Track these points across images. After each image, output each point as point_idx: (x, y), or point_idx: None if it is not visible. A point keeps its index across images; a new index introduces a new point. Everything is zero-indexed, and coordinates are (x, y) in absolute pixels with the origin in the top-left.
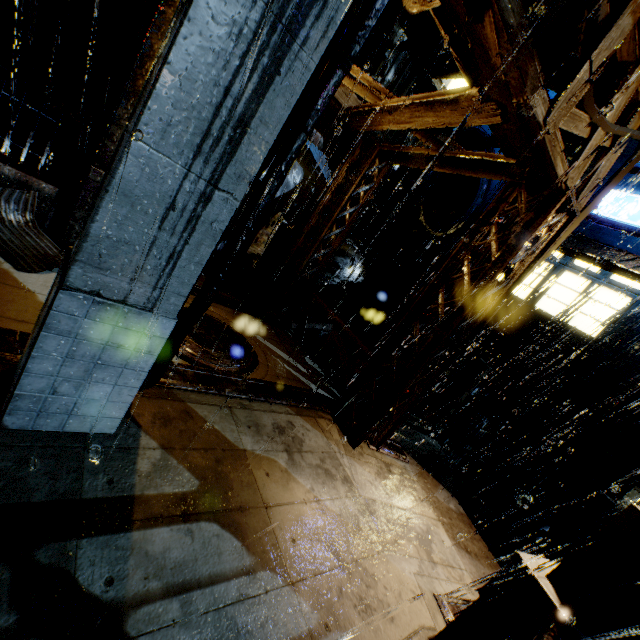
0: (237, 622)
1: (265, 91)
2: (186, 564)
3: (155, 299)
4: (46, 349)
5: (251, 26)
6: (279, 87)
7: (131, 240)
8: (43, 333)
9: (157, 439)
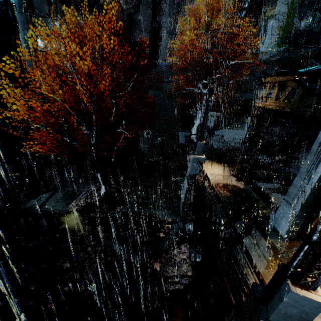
0: (253, 251)
1: (317, 167)
2: (260, 244)
3: (295, 205)
4: (279, 209)
5: (314, 159)
6: (320, 166)
7: (293, 192)
8: (279, 206)
9: (288, 245)
